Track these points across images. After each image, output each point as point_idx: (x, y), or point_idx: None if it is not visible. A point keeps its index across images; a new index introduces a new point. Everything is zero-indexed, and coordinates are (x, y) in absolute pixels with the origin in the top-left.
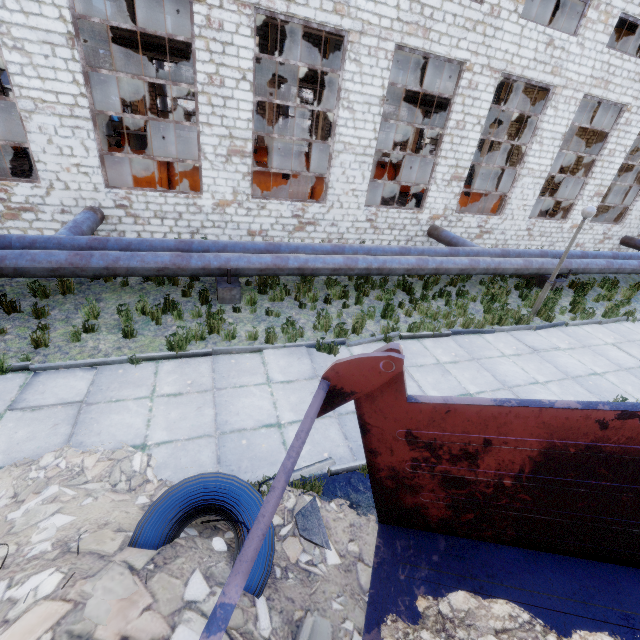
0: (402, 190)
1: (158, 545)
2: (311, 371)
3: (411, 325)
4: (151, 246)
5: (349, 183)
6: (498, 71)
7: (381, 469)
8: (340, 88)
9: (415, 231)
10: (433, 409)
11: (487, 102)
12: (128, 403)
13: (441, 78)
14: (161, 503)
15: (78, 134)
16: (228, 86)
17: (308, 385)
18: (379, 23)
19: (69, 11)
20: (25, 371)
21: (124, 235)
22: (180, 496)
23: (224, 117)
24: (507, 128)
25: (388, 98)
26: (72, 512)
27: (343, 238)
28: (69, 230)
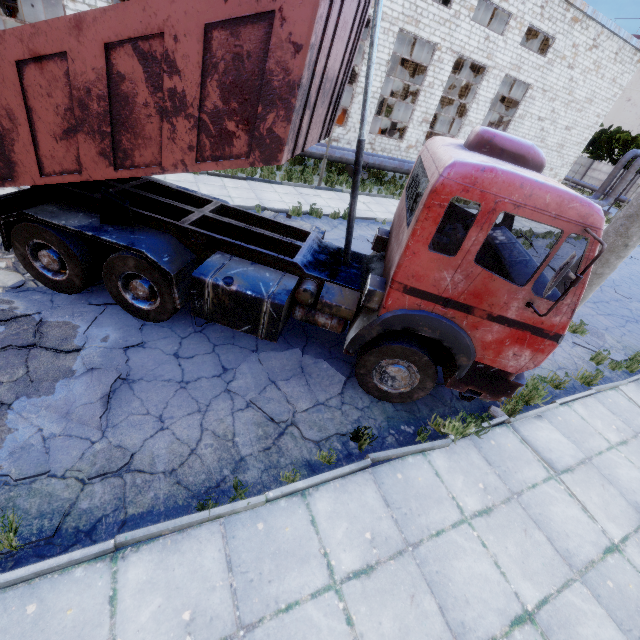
0: None
1: None
2: None
3: None
4: None
5: None
6: None
7: None
8: None
9: None
10: None
11: None
12: None
13: None
14: None
15: None
16: None
17: None
18: None
19: None
20: None
21: None
22: None
23: None
24: (407, 68)
25: None
26: None
27: None
28: None
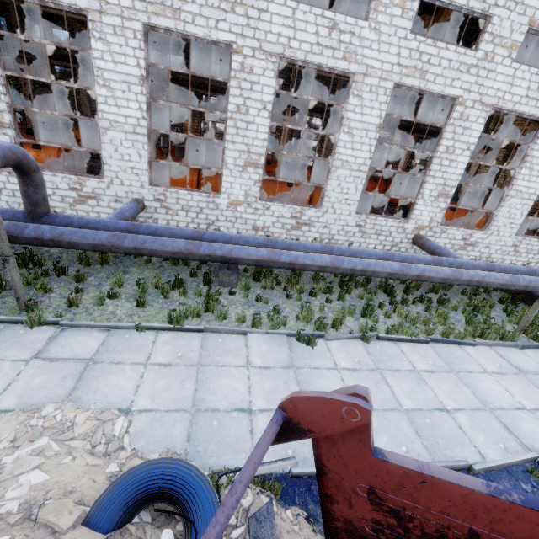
0: (391, 201)
1: (108, 529)
2: (288, 360)
3: (389, 327)
4: (172, 233)
5: (343, 193)
6: (489, 105)
7: (336, 518)
8: (343, 117)
9: (400, 238)
10: (404, 474)
11: (477, 131)
12: (125, 366)
13: (433, 111)
14: (121, 482)
15: (136, 145)
16: (251, 114)
17: (283, 374)
18: (381, 67)
19: (144, 61)
20: (56, 325)
21: (157, 222)
22: (140, 478)
23: (245, 137)
24: (494, 154)
25: (385, 126)
26: (49, 470)
27: (333, 239)
28: (115, 215)
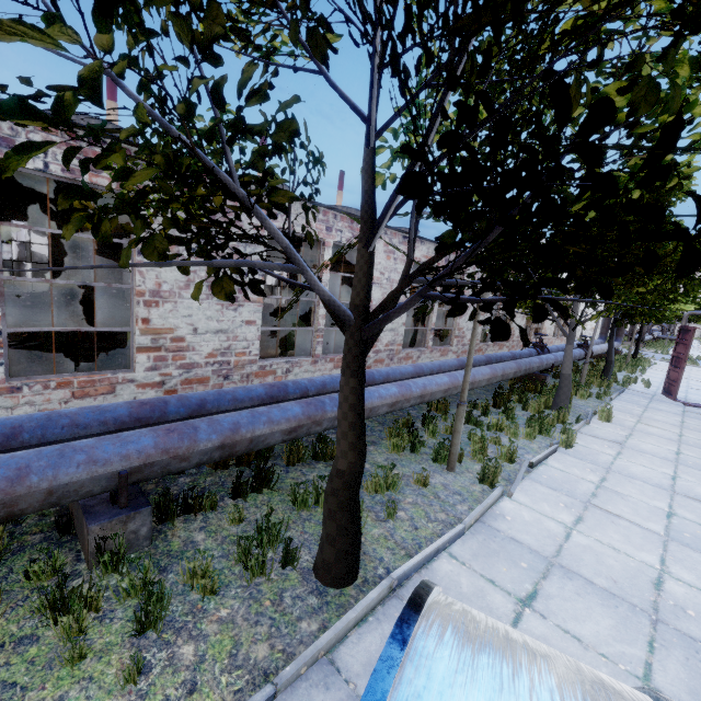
0: None
1: None
2: None
3: None
4: None
5: None
6: None
7: None
8: None
9: None
10: None
11: None
12: None
13: None
14: None
15: None
16: None
17: None
18: None
19: None
20: None
21: None
22: None
23: None
24: None
25: None
26: None
27: None
28: None
